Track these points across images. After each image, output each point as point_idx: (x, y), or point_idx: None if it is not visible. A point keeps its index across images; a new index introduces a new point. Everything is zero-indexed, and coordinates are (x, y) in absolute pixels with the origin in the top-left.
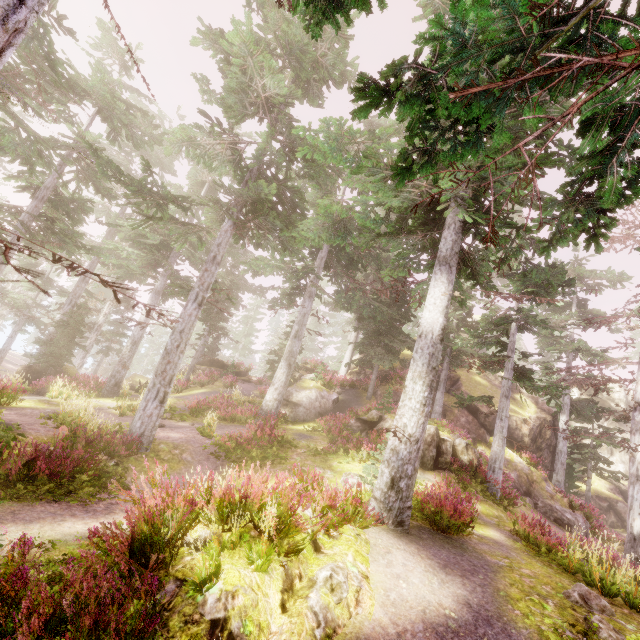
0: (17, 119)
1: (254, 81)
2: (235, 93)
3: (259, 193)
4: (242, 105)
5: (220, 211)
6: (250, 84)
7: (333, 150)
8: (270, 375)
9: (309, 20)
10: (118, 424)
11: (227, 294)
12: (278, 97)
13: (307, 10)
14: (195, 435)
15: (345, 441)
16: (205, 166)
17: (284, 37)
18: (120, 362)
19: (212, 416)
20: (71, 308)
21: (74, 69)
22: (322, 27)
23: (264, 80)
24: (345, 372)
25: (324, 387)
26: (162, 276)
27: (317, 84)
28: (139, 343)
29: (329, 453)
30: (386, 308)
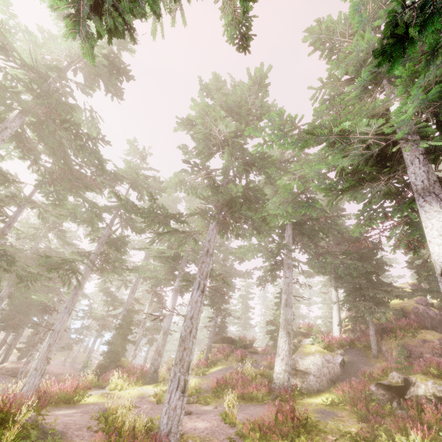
0: (82, 196)
1: (212, 130)
2: (202, 142)
3: (230, 194)
4: (208, 148)
5: (206, 217)
6: (210, 133)
7: (279, 137)
8: (272, 345)
9: (238, 43)
10: (150, 419)
11: (222, 278)
12: (229, 134)
13: (235, 32)
14: (219, 422)
15: (379, 419)
16: (192, 194)
17: (226, 104)
18: (156, 351)
19: (231, 395)
20: (126, 313)
21: (117, 167)
22: (249, 44)
23: (218, 127)
24: (338, 331)
25: (325, 350)
26: (178, 277)
27: (253, 122)
28: (168, 332)
29: (368, 440)
30: (359, 263)
